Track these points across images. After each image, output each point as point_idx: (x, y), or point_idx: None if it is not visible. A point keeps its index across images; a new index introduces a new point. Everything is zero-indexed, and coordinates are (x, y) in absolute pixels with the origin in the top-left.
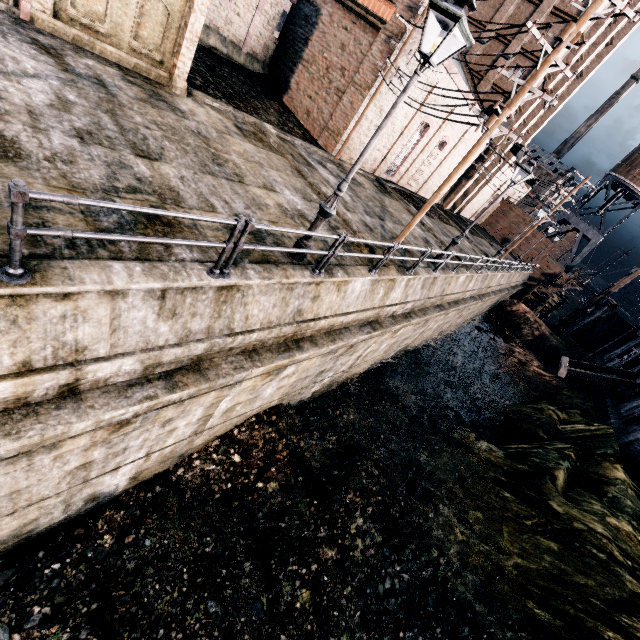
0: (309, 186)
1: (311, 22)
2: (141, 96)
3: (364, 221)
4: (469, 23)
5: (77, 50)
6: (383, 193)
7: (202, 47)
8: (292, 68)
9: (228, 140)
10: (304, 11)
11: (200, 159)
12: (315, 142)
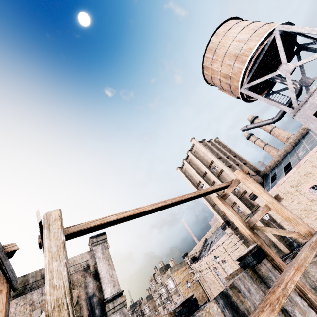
0: None
1: None
2: None
3: None
4: None
5: None
6: None
7: None
8: None
9: None
10: None
11: None
12: None
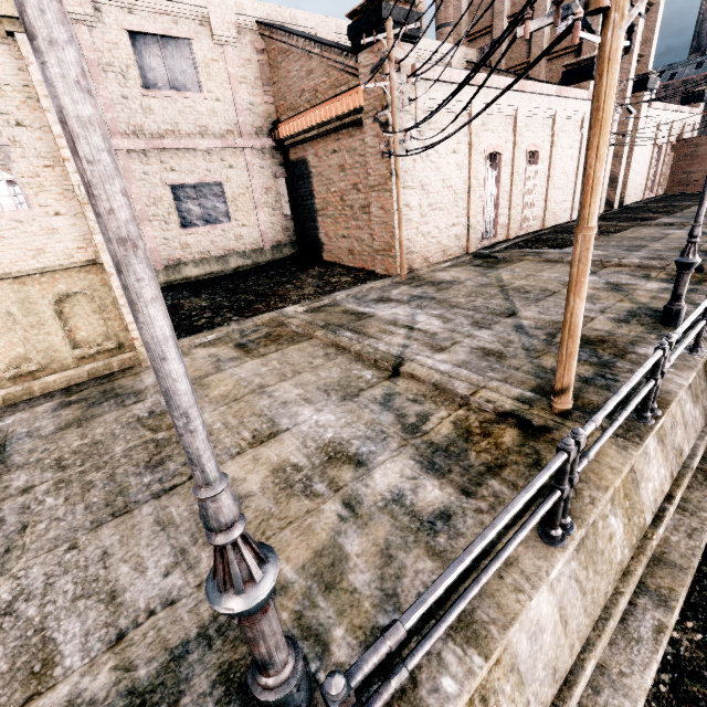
0: (357, 359)
1: (305, 176)
2: (69, 419)
3: (478, 347)
4: (471, 41)
5: (4, 413)
6: (493, 267)
7: (227, 275)
8: (314, 226)
9: (209, 384)
10: (295, 174)
11: (114, 484)
12: (372, 275)
